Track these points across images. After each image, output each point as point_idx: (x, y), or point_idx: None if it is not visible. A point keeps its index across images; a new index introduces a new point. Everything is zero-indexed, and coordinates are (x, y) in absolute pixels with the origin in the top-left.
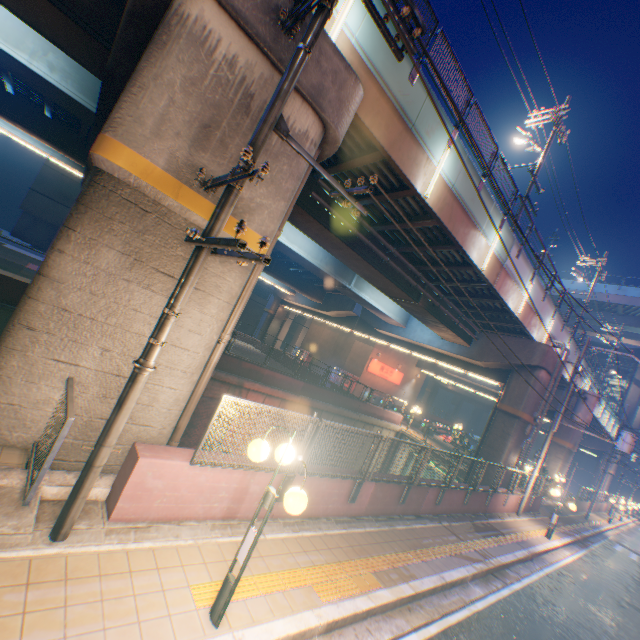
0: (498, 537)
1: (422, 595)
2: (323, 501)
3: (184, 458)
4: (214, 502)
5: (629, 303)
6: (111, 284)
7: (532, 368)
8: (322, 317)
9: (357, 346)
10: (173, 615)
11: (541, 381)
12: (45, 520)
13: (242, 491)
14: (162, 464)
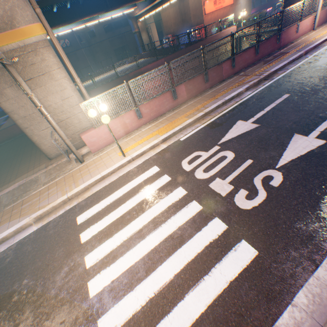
0: (281, 58)
1: (211, 112)
2: (162, 108)
3: (95, 129)
4: (118, 133)
5: None
6: (23, 100)
7: None
8: (159, 6)
9: (191, 4)
10: (114, 160)
11: None
12: (78, 161)
13: (124, 125)
14: (89, 134)
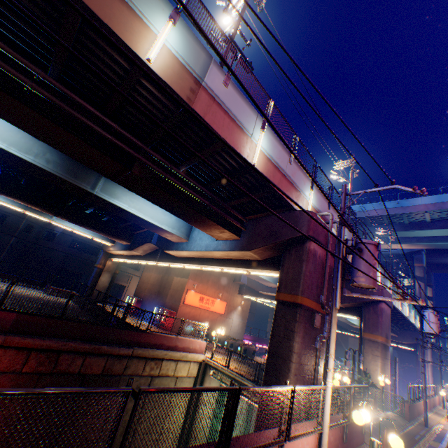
0: None
1: None
2: None
3: None
4: None
5: (389, 213)
6: None
7: (302, 241)
8: (135, 258)
9: (176, 281)
10: None
11: (317, 256)
12: None
13: None
14: None
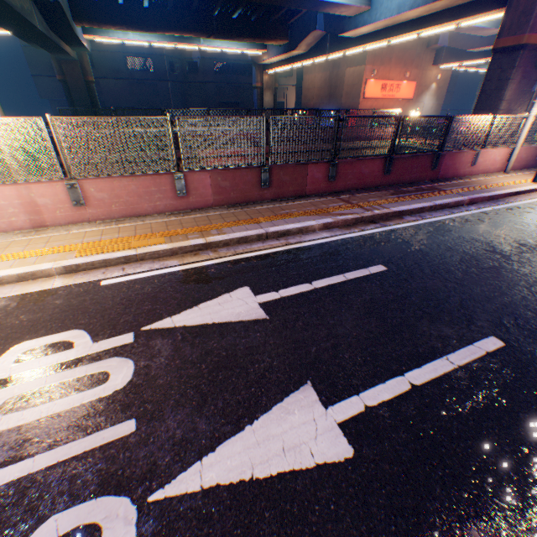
0: (426, 195)
1: (225, 245)
2: (145, 201)
3: None
4: (11, 218)
5: None
6: None
7: None
8: (297, 61)
9: (348, 76)
10: None
11: None
12: None
13: (32, 206)
14: None
